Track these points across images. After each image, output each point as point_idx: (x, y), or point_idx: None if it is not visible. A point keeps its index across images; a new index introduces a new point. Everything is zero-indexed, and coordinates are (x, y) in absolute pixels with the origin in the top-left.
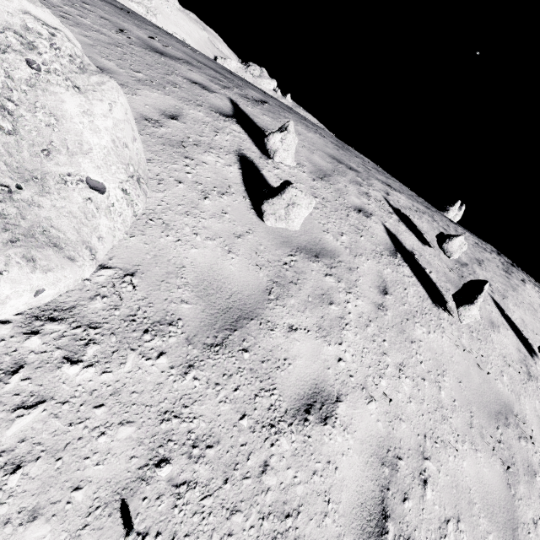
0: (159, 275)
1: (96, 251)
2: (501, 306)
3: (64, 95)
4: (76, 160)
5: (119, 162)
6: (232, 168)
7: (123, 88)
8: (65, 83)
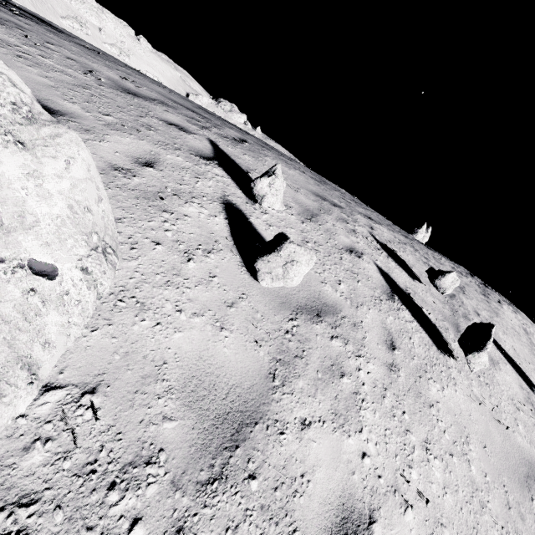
0: (132, 383)
1: (39, 365)
2: (494, 338)
3: (0, 154)
4: (14, 239)
5: (78, 232)
6: (217, 218)
7: (89, 134)
8: (3, 138)
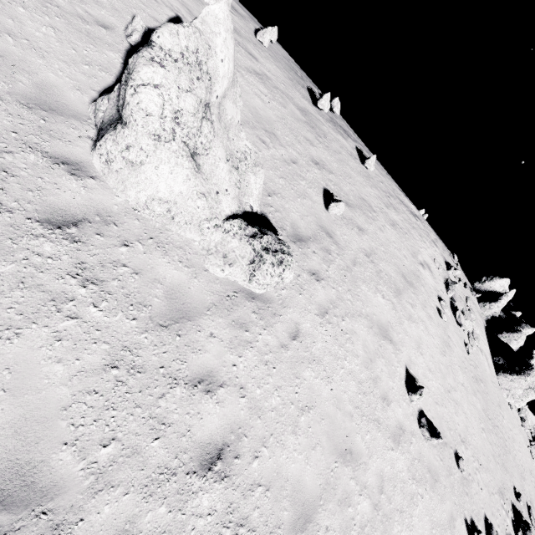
0: None
1: None
2: (360, 152)
3: None
4: None
5: None
6: (252, 28)
7: None
8: None
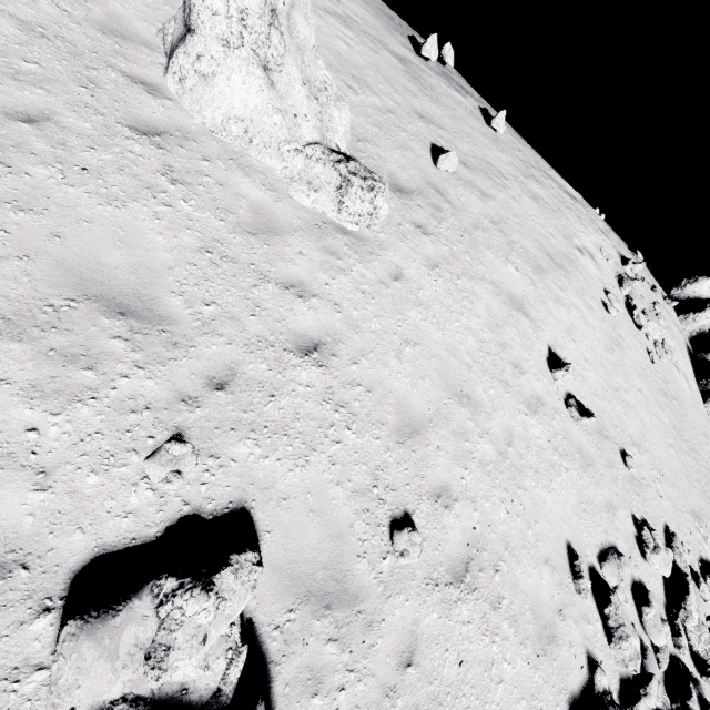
0: None
1: None
2: (486, 114)
3: None
4: None
5: None
6: None
7: None
8: None
